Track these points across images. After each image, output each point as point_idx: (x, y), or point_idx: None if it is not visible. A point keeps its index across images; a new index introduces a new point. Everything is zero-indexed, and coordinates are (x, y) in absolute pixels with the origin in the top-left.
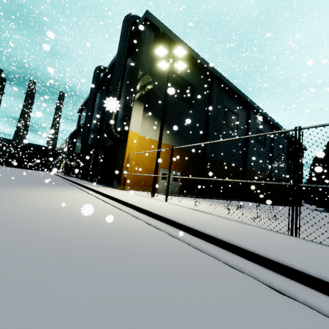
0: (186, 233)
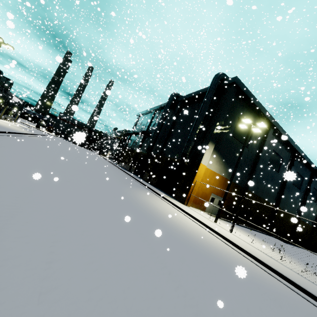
0: (273, 272)
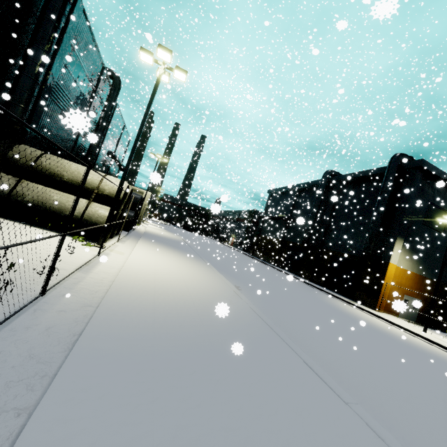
0: None
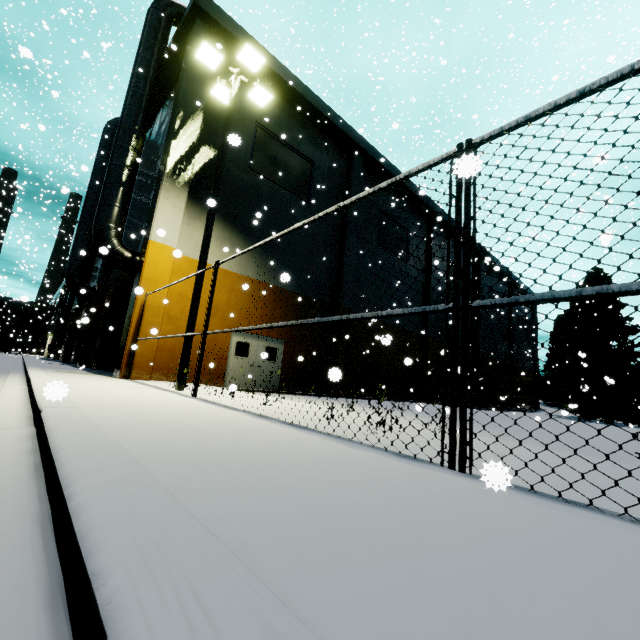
0: (43, 478)
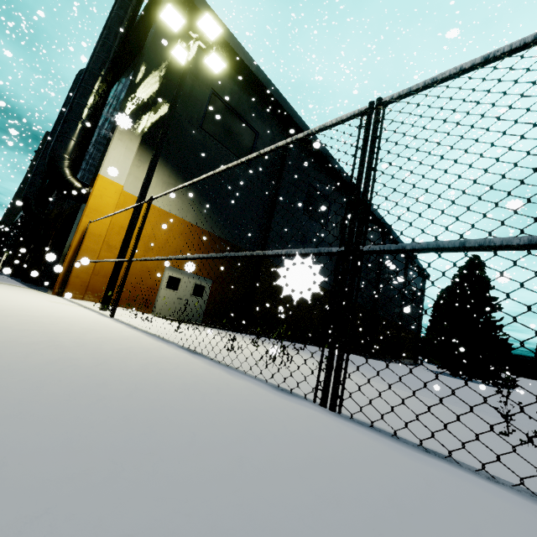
0: None
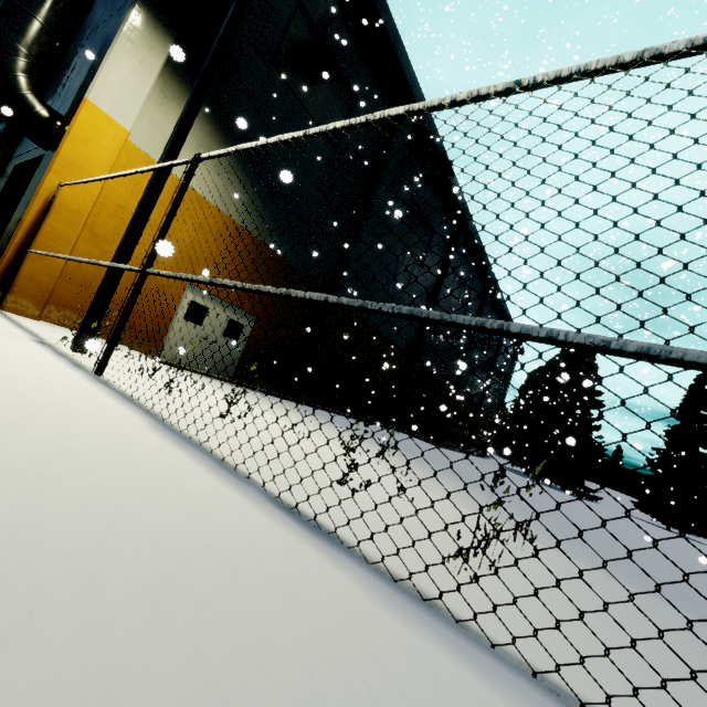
0: None
